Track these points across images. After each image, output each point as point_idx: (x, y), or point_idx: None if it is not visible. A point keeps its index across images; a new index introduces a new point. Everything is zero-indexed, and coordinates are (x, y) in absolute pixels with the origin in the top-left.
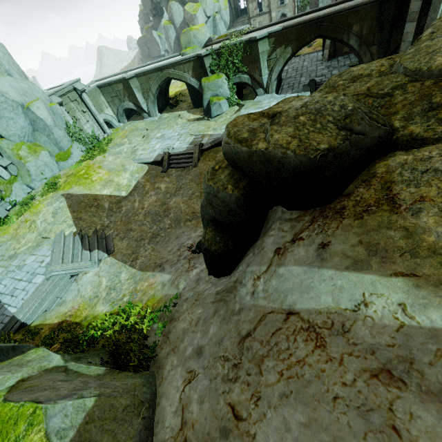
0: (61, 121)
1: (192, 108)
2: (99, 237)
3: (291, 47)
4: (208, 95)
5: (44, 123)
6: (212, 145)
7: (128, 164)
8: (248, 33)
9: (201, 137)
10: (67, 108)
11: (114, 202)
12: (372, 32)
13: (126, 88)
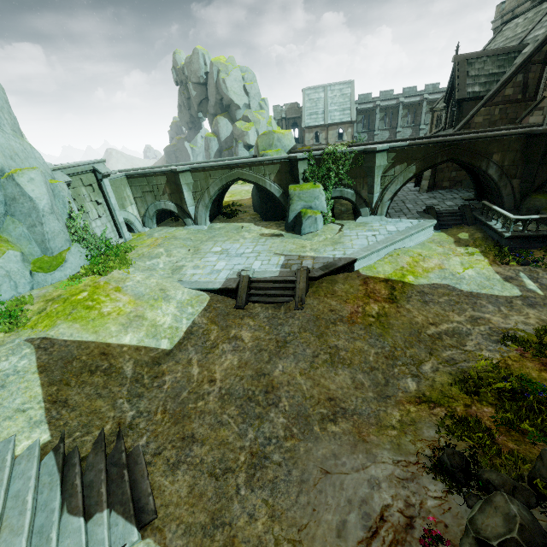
0: (61, 208)
1: (260, 221)
2: (109, 459)
3: (415, 166)
4: (299, 206)
5: (33, 204)
6: (326, 272)
7: (172, 288)
8: (348, 147)
9: (297, 258)
10: (74, 193)
11: (144, 362)
12: (515, 165)
13: (170, 183)
